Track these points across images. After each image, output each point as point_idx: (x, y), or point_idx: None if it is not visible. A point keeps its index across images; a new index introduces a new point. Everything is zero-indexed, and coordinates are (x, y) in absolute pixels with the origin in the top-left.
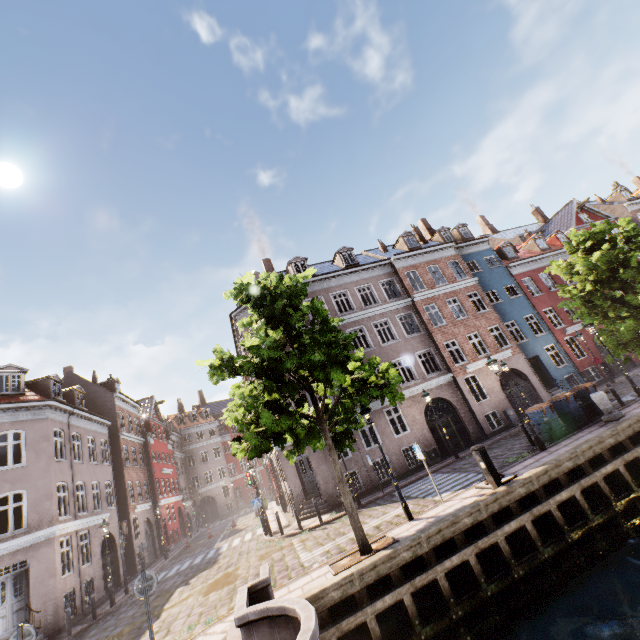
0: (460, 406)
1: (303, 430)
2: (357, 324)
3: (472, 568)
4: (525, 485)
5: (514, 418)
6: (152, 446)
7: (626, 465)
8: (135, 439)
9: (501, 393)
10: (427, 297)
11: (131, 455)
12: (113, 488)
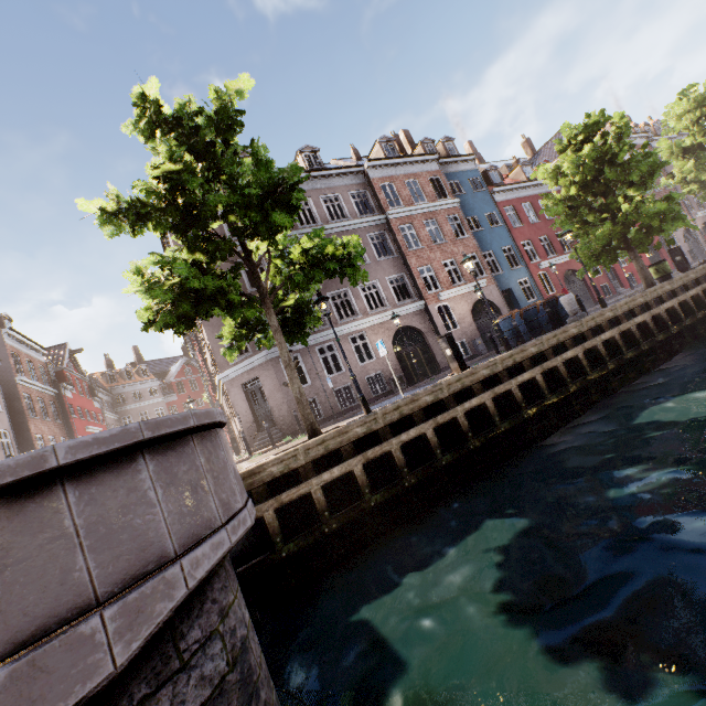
0: (430, 335)
1: (237, 295)
2: None
3: (429, 441)
4: (489, 367)
5: (482, 347)
6: (69, 400)
7: (584, 355)
8: (42, 389)
9: (472, 323)
10: (403, 215)
11: (38, 406)
12: (12, 439)
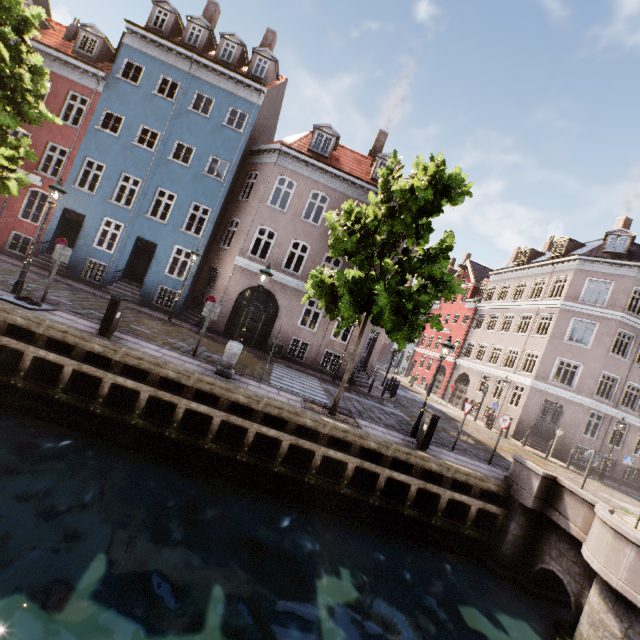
0: None
1: None
2: None
3: None
4: None
5: None
6: None
7: None
8: None
9: None
10: None
11: None
12: None
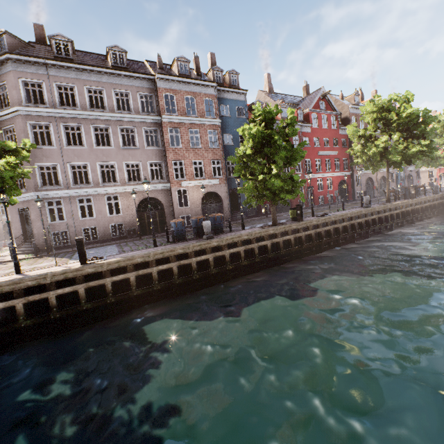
0: (167, 207)
1: None
2: (104, 123)
3: (17, 311)
4: (95, 268)
5: None
6: None
7: (185, 266)
8: None
9: (199, 205)
10: (174, 121)
11: None
12: None
